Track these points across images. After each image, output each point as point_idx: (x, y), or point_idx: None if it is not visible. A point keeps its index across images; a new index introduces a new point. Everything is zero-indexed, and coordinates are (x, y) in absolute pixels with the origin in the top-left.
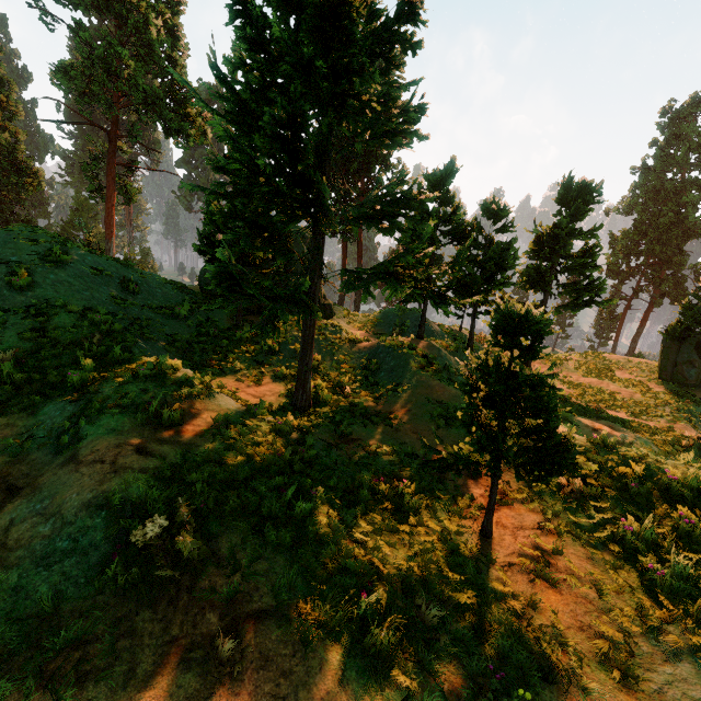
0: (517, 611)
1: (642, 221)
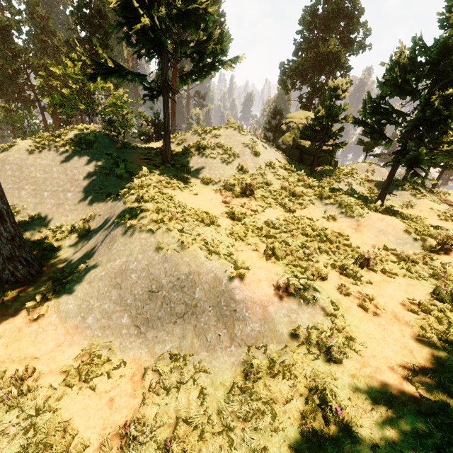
0: None
1: None
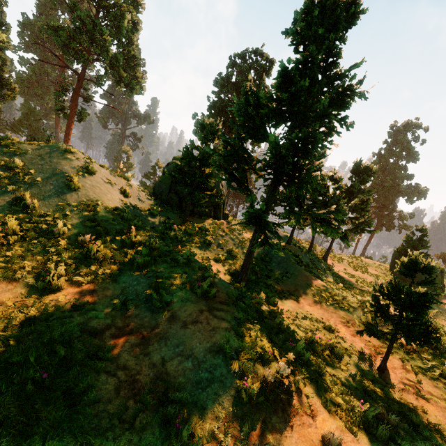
0: (419, 415)
1: (376, 183)
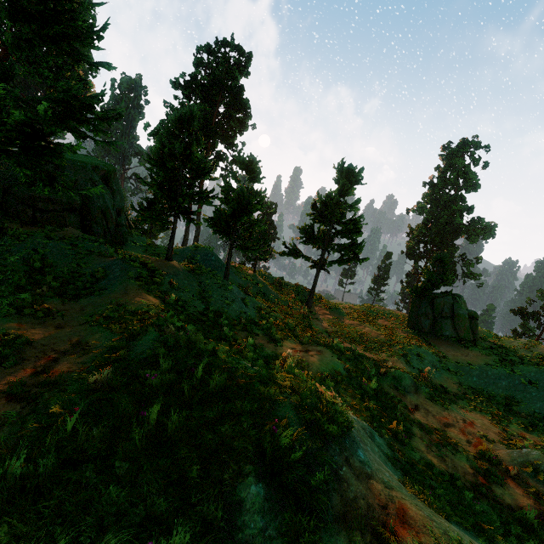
0: None
1: (428, 220)
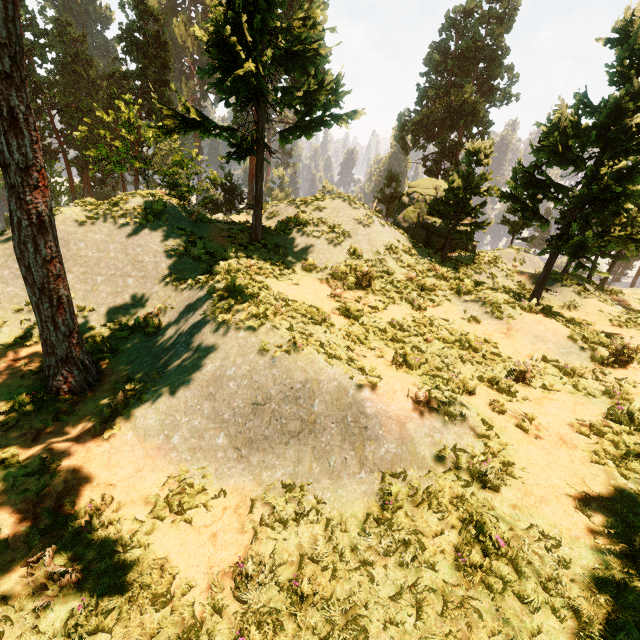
0: None
1: None
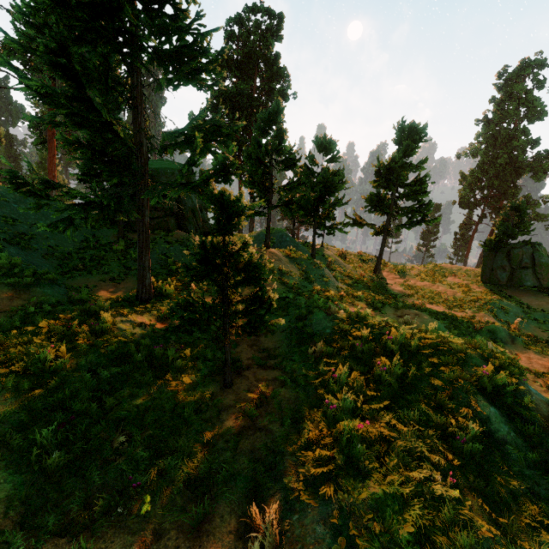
0: (207, 440)
1: (484, 162)
